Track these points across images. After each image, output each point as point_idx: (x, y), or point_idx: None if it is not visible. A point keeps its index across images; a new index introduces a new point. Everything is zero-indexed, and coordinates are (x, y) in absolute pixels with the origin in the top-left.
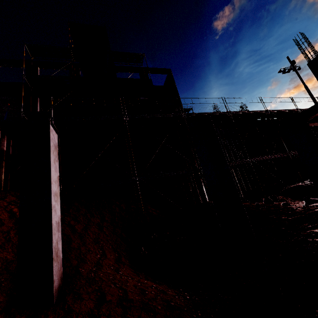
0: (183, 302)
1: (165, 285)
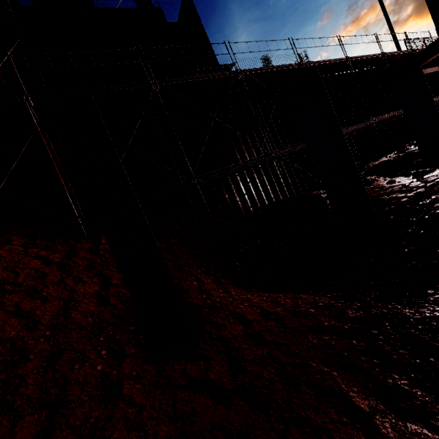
0: (330, 300)
1: (291, 293)
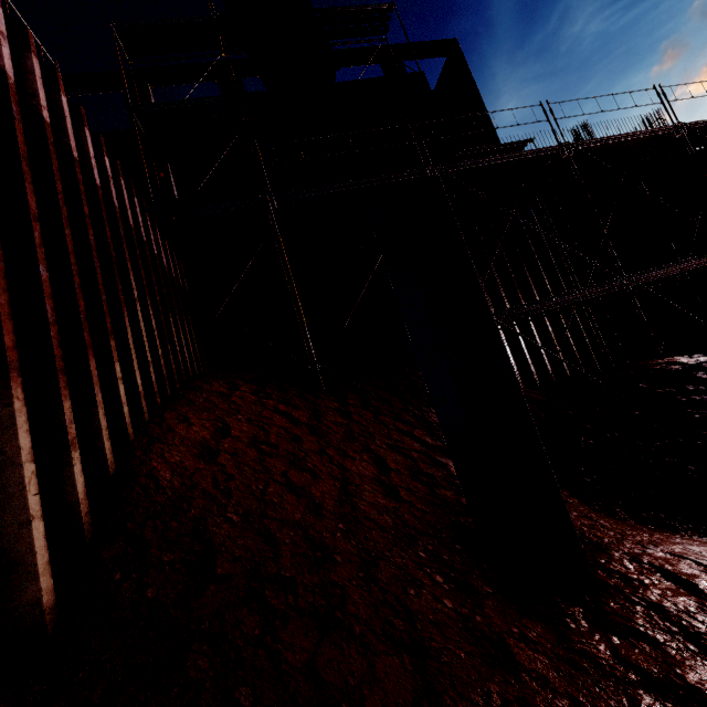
0: None
1: None
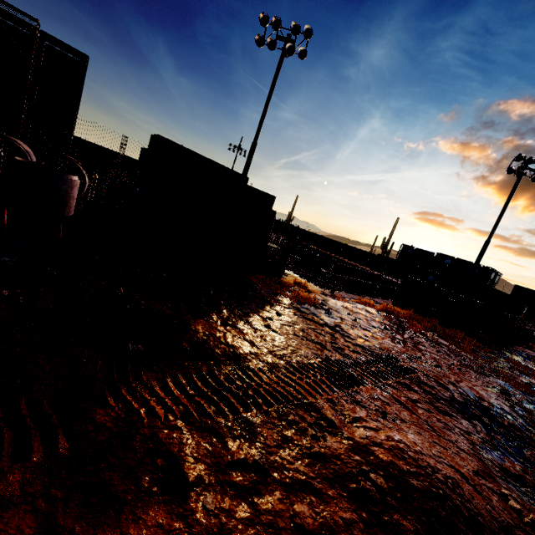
0: None
1: None
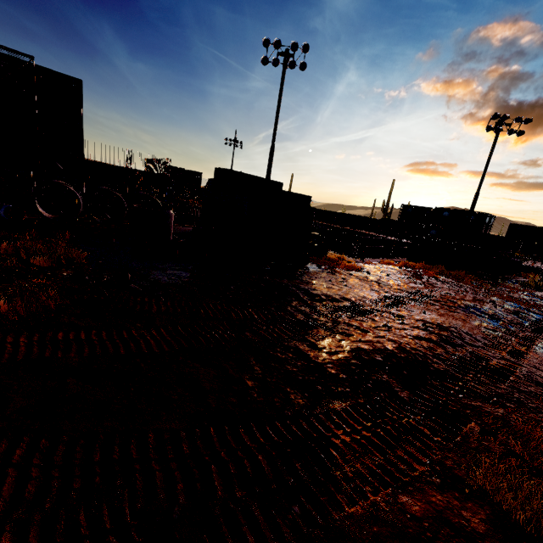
0: None
1: None
